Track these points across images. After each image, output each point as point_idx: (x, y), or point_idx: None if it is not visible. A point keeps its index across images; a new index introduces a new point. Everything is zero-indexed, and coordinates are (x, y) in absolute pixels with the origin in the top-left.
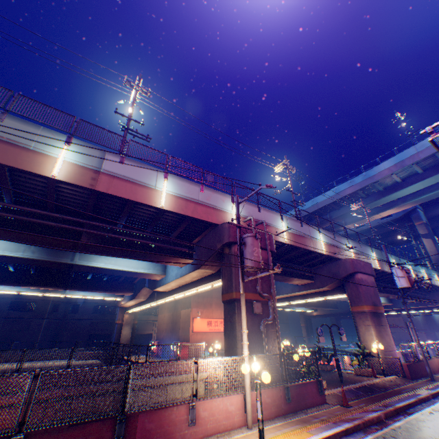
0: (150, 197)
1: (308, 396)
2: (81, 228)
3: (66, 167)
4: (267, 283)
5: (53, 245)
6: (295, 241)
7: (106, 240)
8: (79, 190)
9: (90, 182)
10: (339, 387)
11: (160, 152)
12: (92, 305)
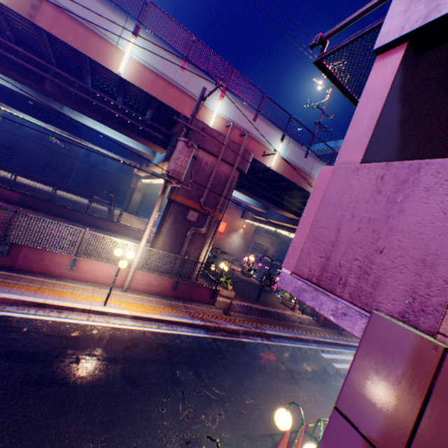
0: (107, 57)
1: (197, 295)
2: (43, 73)
3: None
4: (216, 199)
5: (25, 85)
6: (286, 172)
7: (73, 96)
8: (24, 19)
9: (28, 10)
10: (243, 302)
11: None
12: (118, 164)
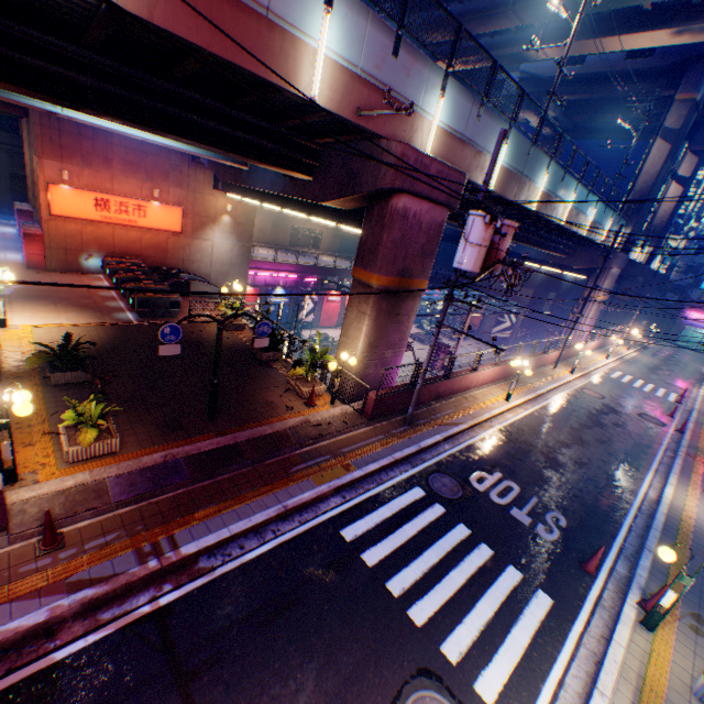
0: None
1: None
2: None
3: None
4: None
5: None
6: (161, 3)
7: None
8: None
9: None
10: (151, 456)
11: None
12: None
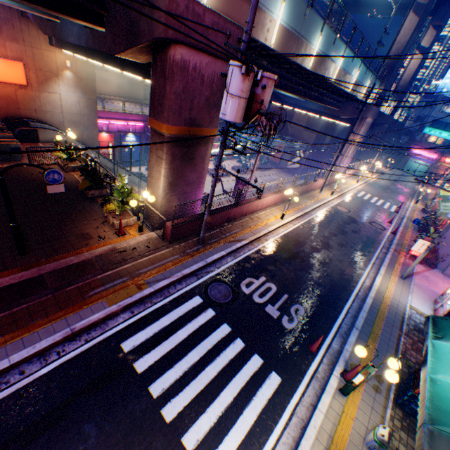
0: None
1: None
2: None
3: None
4: None
5: None
6: None
7: None
8: None
9: None
10: None
11: None
12: None
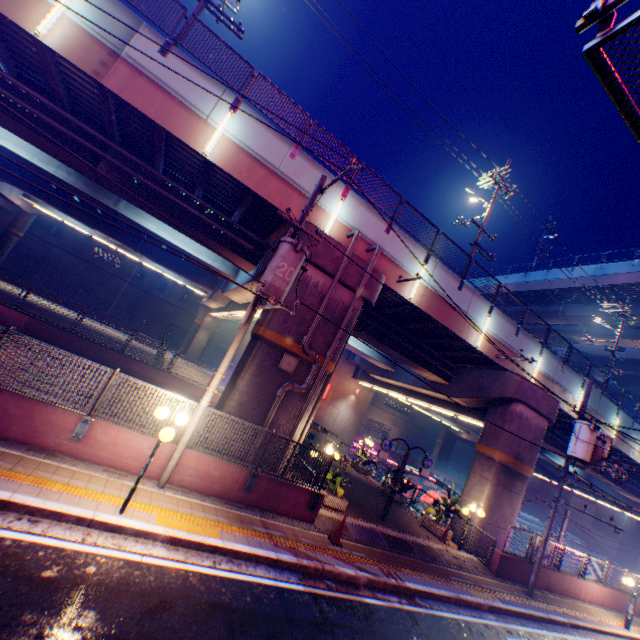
0: (191, 132)
1: (286, 502)
2: (99, 151)
3: (65, 27)
4: (327, 340)
5: (72, 167)
6: (431, 307)
7: (134, 184)
8: (88, 80)
9: (96, 67)
10: (362, 521)
11: (241, 59)
12: (182, 291)
